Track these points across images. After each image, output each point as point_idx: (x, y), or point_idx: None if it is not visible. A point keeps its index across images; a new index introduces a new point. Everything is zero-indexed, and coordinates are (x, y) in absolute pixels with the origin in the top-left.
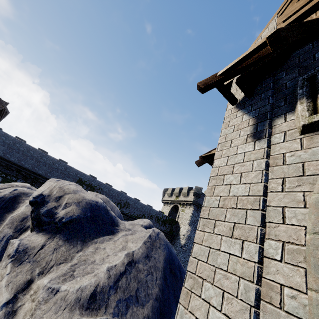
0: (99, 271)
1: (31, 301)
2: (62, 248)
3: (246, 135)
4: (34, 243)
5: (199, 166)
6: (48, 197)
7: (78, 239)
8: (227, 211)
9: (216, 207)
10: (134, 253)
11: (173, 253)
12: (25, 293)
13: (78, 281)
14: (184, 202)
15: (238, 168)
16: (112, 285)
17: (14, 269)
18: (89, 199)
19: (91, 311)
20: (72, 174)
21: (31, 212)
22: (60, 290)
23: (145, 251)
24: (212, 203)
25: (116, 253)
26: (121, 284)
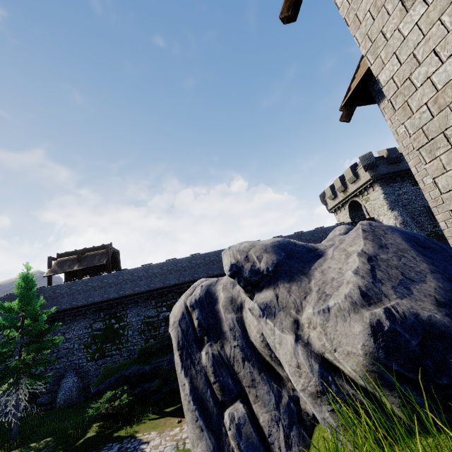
0: (348, 279)
1: (312, 330)
2: (293, 288)
3: (398, 3)
4: (268, 299)
5: (349, 120)
6: (238, 263)
7: (297, 275)
8: (451, 108)
9: (429, 120)
10: (364, 251)
11: (407, 232)
12: (301, 330)
13: (337, 294)
14: (359, 190)
15: (422, 51)
16: (373, 281)
17: (275, 321)
18: (270, 243)
19: (376, 305)
20: (214, 259)
21: (237, 283)
22: (330, 307)
23: (374, 244)
24: (420, 121)
25: (346, 262)
26: (381, 276)
